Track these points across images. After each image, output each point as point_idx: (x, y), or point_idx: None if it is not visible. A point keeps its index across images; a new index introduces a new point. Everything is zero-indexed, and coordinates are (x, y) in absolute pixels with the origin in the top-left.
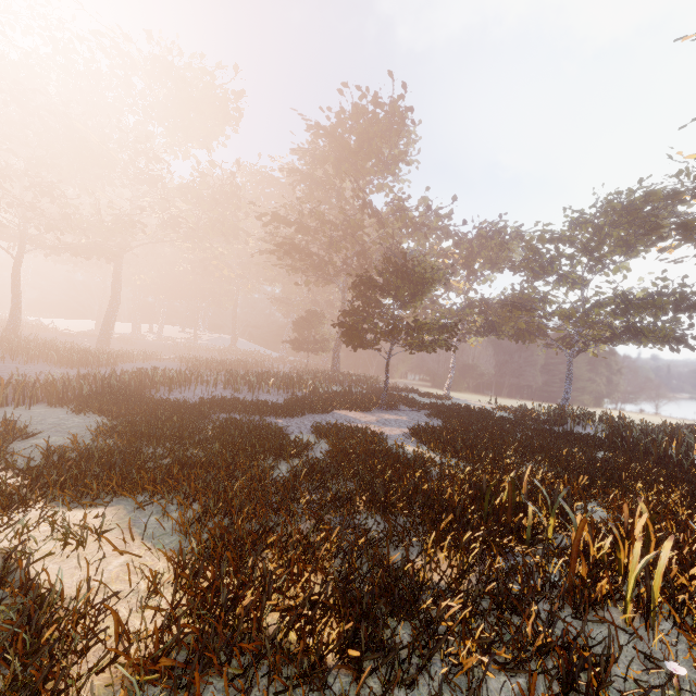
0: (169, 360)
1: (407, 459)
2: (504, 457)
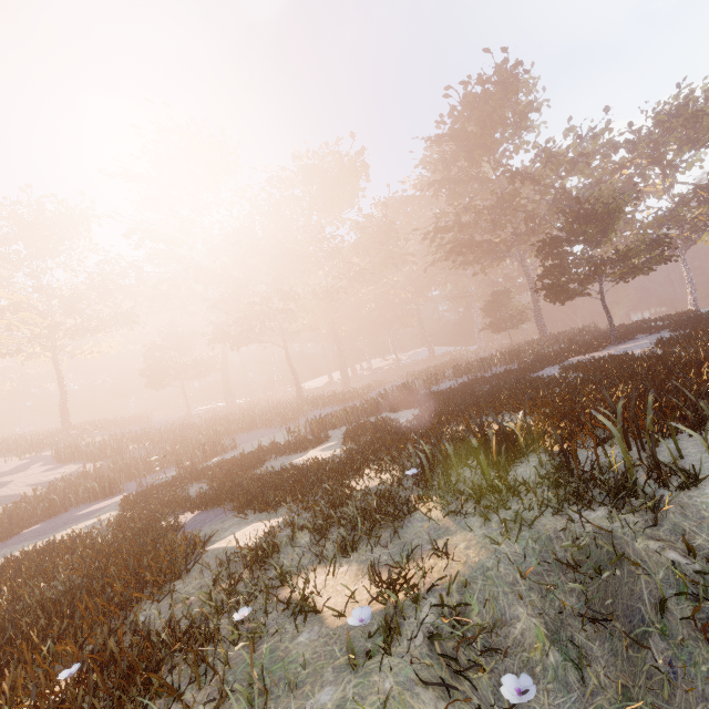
0: (393, 382)
1: (658, 355)
2: None
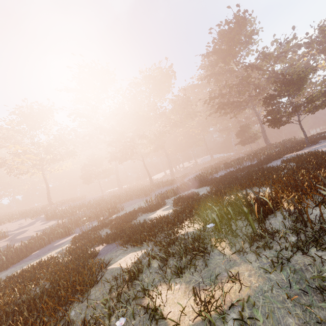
0: (194, 173)
1: None
2: None
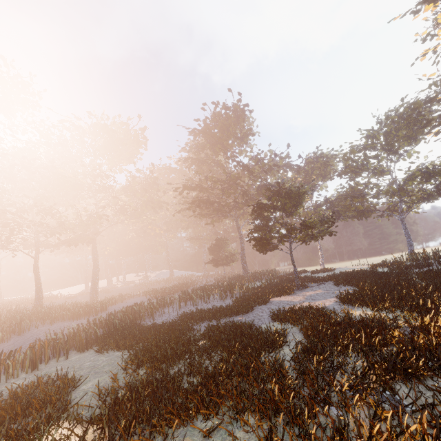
0: (136, 296)
1: (375, 322)
2: (438, 299)
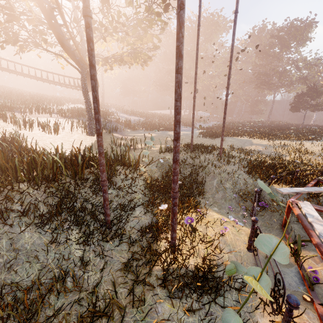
0: None
1: None
2: None
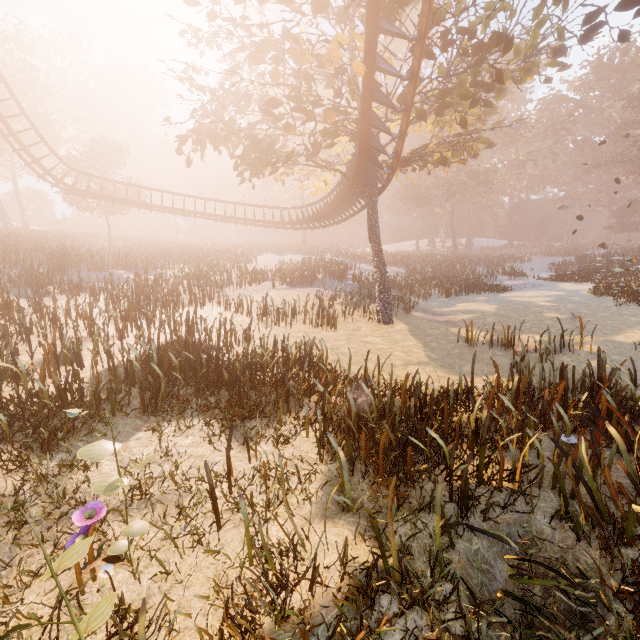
0: None
1: None
2: None
